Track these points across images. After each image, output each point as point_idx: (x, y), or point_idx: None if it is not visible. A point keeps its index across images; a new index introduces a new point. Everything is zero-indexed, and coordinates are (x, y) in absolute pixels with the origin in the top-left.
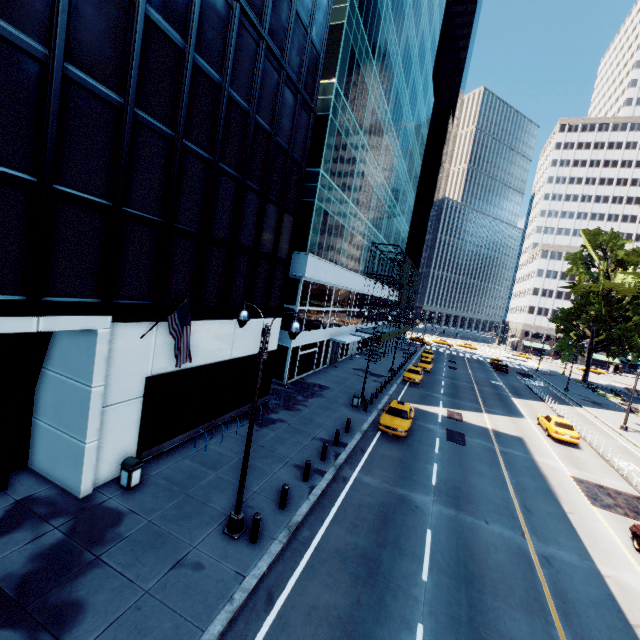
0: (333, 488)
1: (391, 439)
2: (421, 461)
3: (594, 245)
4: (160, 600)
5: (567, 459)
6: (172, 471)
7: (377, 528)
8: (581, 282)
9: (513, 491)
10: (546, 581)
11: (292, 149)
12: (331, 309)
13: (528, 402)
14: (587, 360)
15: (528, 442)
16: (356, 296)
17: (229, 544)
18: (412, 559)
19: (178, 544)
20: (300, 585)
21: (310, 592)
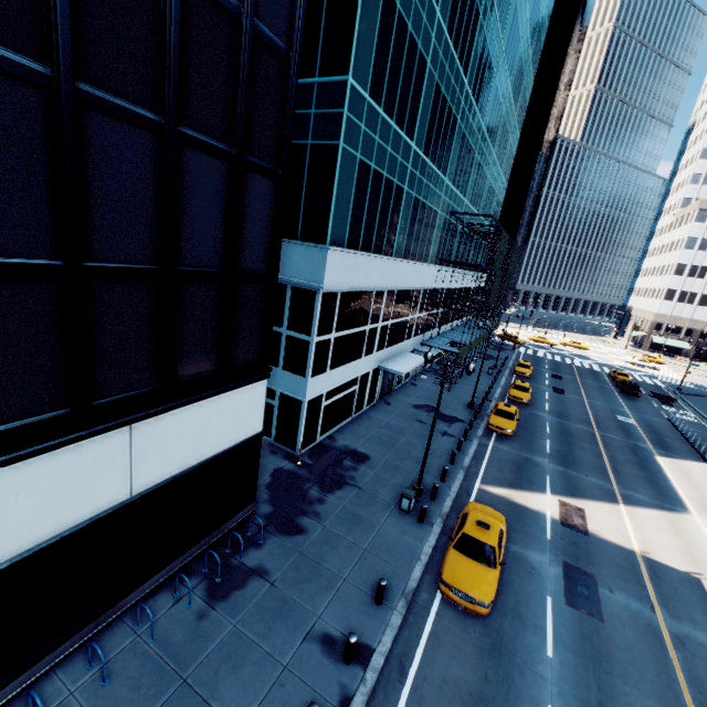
0: None
1: (462, 613)
2: (520, 700)
3: None
4: None
5: None
6: None
7: None
8: None
9: None
10: None
11: (248, 6)
12: (380, 324)
13: (683, 466)
14: None
15: None
16: (423, 295)
17: None
18: None
19: None
20: None
21: None
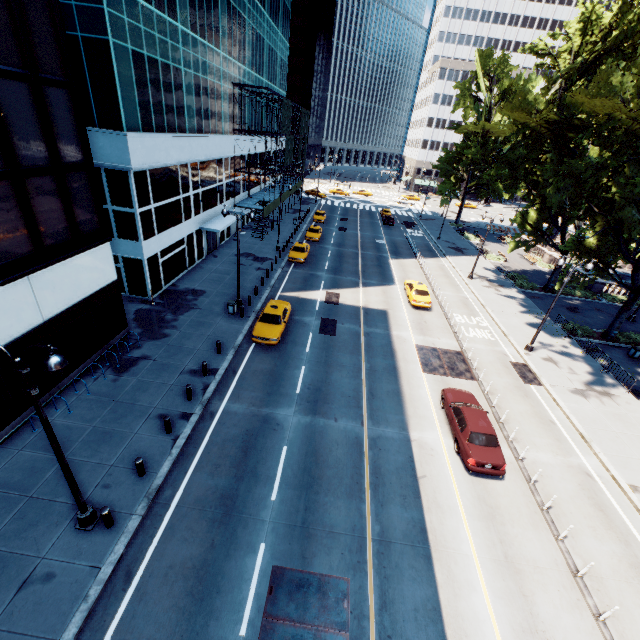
0: (199, 430)
1: (265, 348)
2: (291, 368)
3: (484, 72)
4: (7, 631)
5: (417, 326)
6: (7, 472)
7: (238, 461)
8: (467, 119)
9: (365, 378)
10: (369, 462)
11: None
12: (192, 193)
13: (403, 262)
14: (461, 203)
15: (391, 315)
16: (226, 163)
17: (83, 539)
18: (266, 483)
19: (23, 562)
20: (159, 551)
21: (168, 554)
